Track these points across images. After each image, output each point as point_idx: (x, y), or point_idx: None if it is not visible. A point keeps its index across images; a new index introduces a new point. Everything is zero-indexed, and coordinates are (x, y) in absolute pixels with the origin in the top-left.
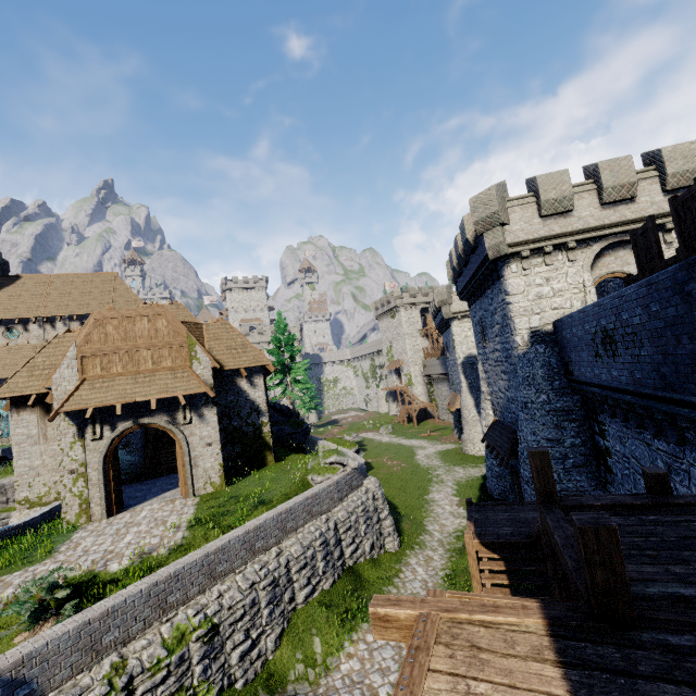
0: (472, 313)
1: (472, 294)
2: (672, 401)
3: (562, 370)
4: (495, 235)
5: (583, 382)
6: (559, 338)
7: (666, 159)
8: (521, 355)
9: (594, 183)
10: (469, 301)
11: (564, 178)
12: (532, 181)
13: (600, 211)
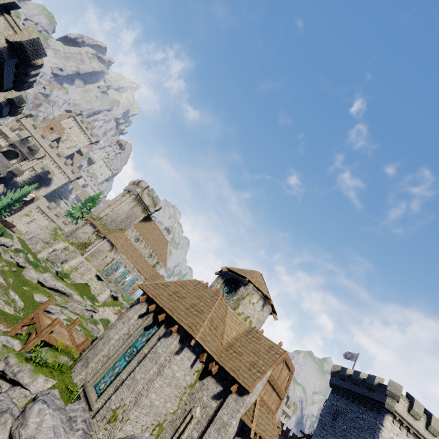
0: None
1: None
2: None
3: None
4: None
5: None
6: None
7: (289, 400)
8: None
9: None
10: None
11: None
12: None
13: None
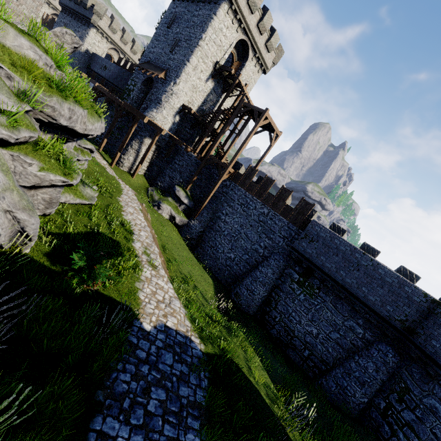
0: (62, 16)
1: (69, 12)
2: (109, 81)
3: (88, 64)
4: (97, 19)
5: (93, 70)
6: (92, 57)
7: (135, 45)
8: (81, 52)
9: (123, 33)
10: (63, 10)
11: (119, 26)
12: (113, 17)
13: (119, 41)
